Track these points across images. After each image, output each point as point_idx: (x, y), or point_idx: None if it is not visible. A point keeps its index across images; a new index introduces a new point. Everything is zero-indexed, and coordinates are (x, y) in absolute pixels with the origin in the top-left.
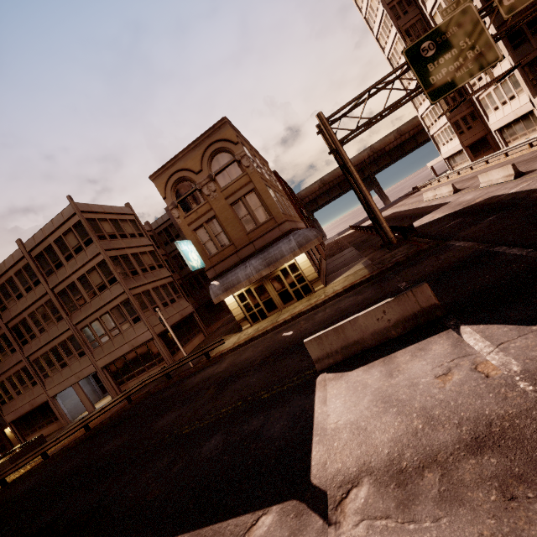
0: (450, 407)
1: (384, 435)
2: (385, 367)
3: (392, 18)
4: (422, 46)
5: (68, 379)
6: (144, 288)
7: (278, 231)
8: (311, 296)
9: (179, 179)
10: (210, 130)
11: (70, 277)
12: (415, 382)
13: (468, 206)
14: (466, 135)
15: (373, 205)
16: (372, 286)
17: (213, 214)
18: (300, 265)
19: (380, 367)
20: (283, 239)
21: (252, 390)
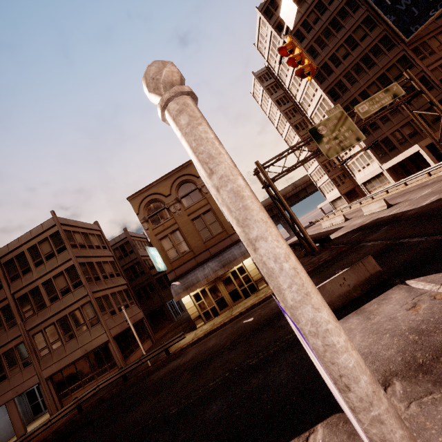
0: (432, 321)
1: (390, 350)
2: (360, 315)
3: (286, 118)
4: (318, 128)
5: (3, 395)
6: (104, 292)
7: (230, 240)
8: (258, 293)
9: (152, 200)
10: (179, 167)
11: (35, 282)
12: (393, 316)
13: (362, 225)
14: (342, 187)
15: (299, 222)
16: (312, 277)
17: (177, 227)
18: (247, 267)
19: (355, 316)
20: (234, 246)
21: (236, 362)
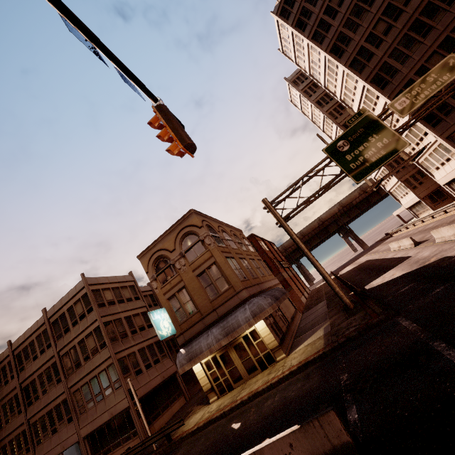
0: None
1: None
2: None
3: (331, 118)
4: (338, 144)
5: (55, 448)
6: (130, 350)
7: (237, 298)
8: (273, 368)
9: (159, 256)
10: (181, 219)
11: (73, 341)
12: None
13: (423, 267)
14: (420, 189)
15: (322, 271)
16: (320, 369)
17: (183, 284)
18: (260, 332)
19: None
20: (240, 307)
21: None
